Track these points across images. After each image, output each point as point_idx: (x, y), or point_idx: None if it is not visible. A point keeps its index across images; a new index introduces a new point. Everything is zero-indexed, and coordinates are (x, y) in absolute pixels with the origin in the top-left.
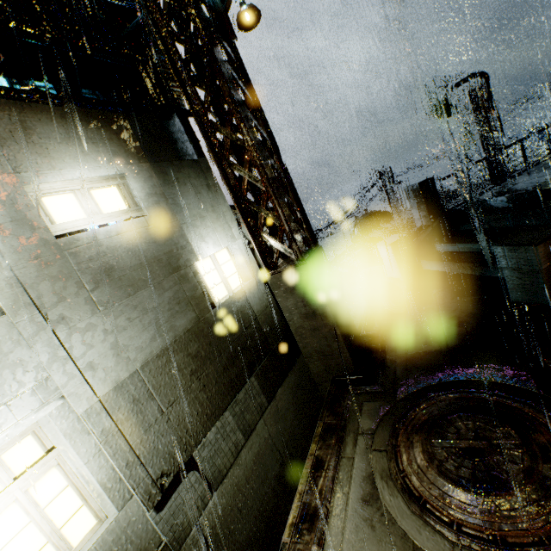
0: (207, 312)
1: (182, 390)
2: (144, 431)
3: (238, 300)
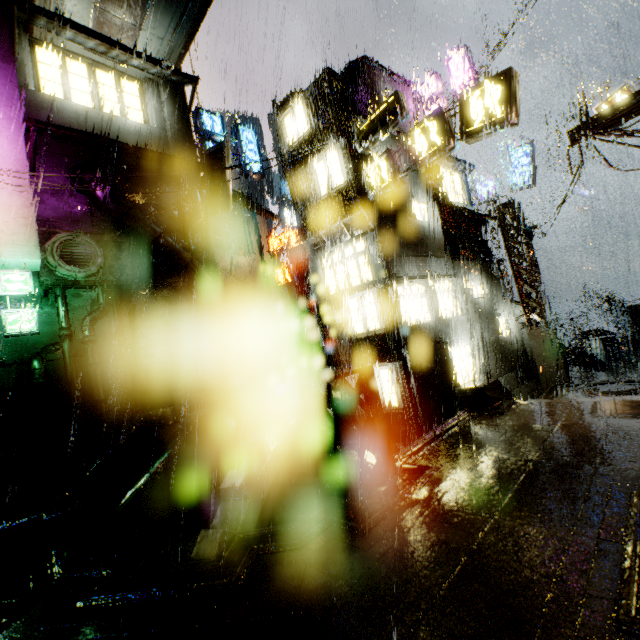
0: (501, 337)
1: (494, 358)
2: (487, 362)
3: (509, 339)
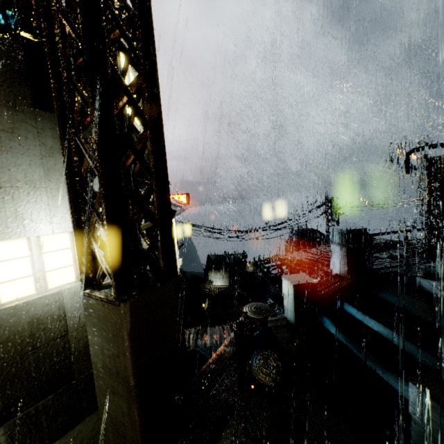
0: None
1: None
2: None
3: (41, 306)
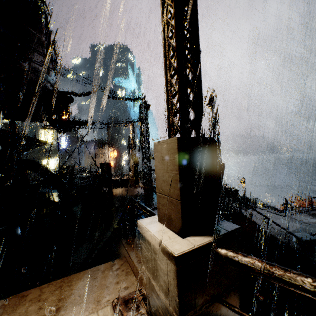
0: None
1: None
2: None
3: None
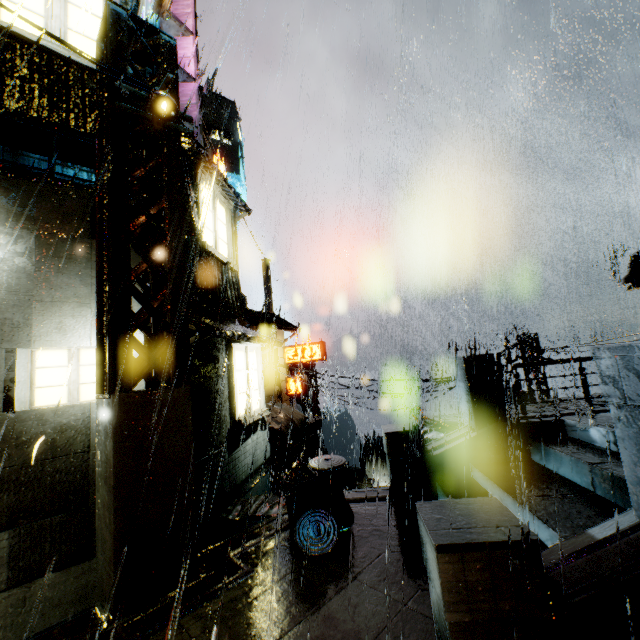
0: None
1: None
2: None
3: (68, 415)
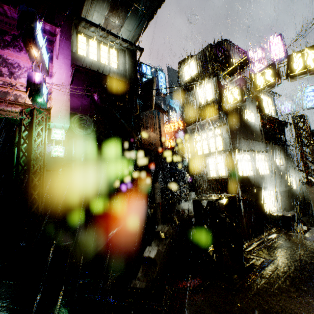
0: (290, 189)
1: (286, 200)
2: (282, 201)
3: (295, 190)
